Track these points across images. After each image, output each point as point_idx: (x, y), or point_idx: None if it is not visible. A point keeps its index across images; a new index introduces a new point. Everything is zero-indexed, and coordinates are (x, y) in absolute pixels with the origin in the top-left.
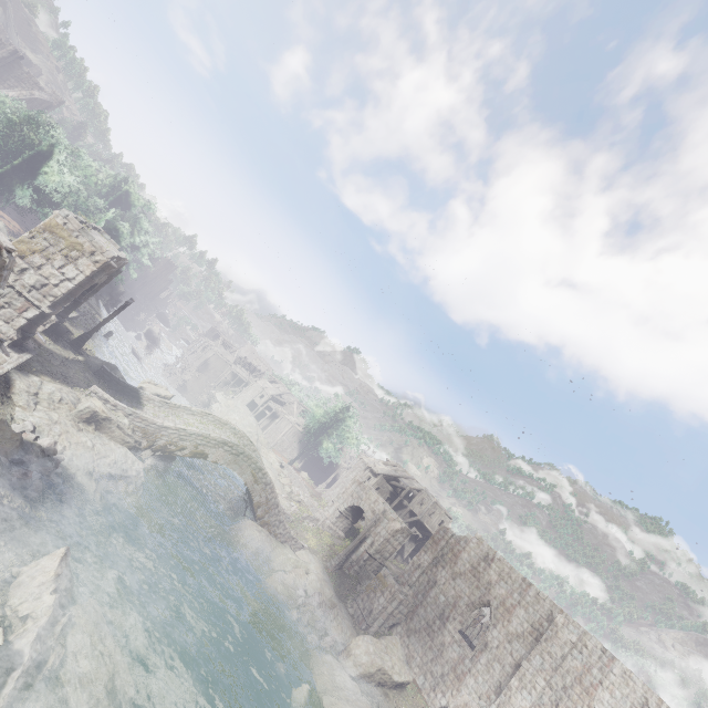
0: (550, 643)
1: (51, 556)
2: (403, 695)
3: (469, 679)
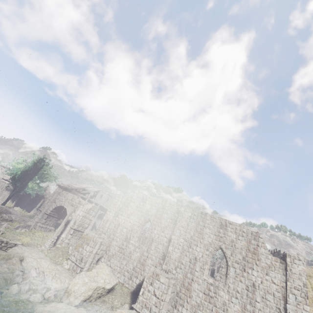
0: (181, 221)
1: None
2: (114, 294)
3: (148, 261)
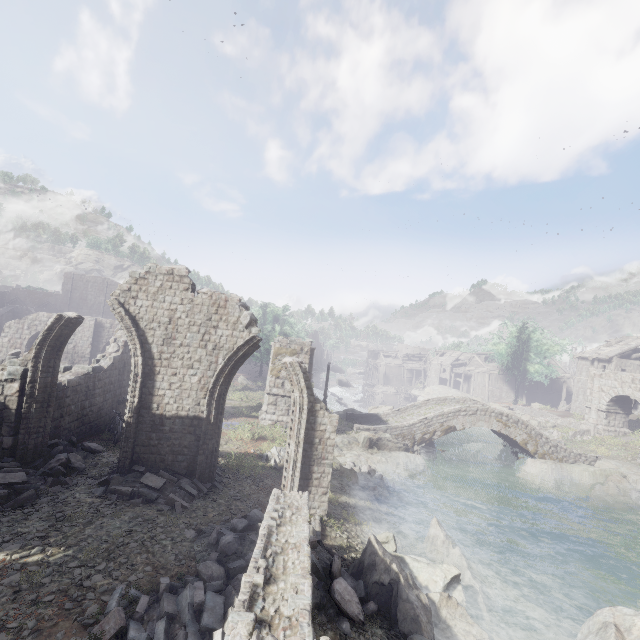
0: None
1: (431, 526)
2: None
3: None
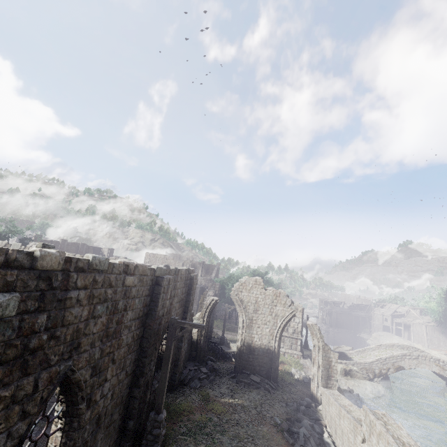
0: None
1: None
2: None
3: None
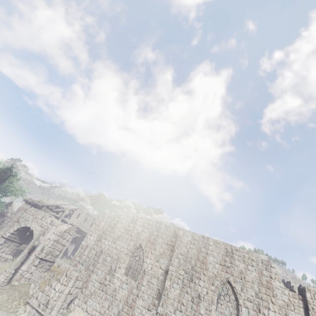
0: (180, 248)
1: None
2: None
3: (139, 302)
